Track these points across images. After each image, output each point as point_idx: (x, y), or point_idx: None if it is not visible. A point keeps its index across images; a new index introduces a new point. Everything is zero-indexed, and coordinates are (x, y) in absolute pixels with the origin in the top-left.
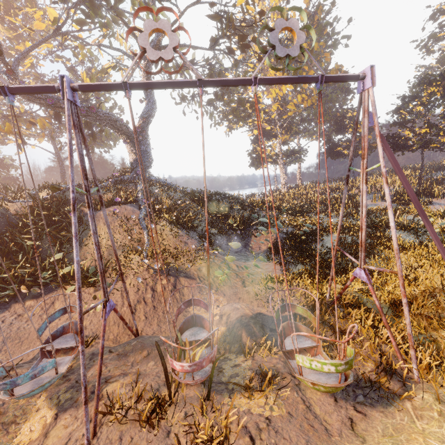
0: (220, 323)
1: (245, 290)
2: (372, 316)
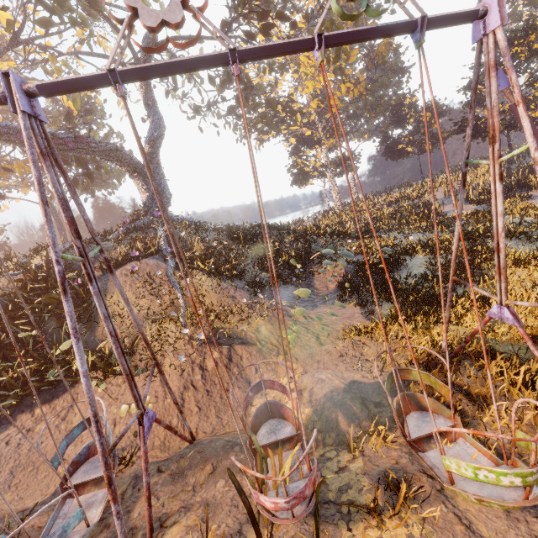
0: (300, 402)
1: (324, 350)
2: (523, 370)
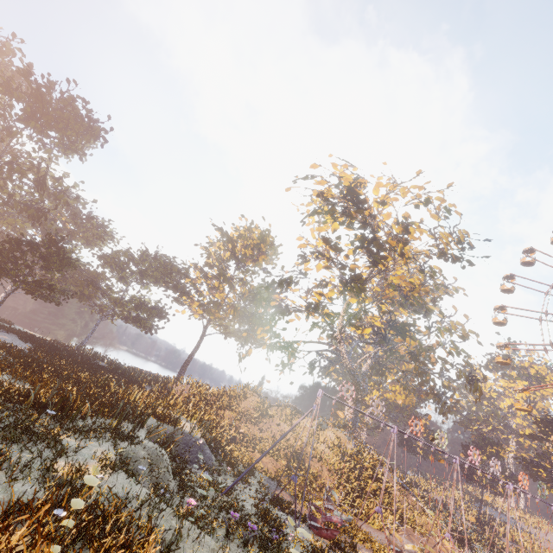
0: None
1: None
2: None
